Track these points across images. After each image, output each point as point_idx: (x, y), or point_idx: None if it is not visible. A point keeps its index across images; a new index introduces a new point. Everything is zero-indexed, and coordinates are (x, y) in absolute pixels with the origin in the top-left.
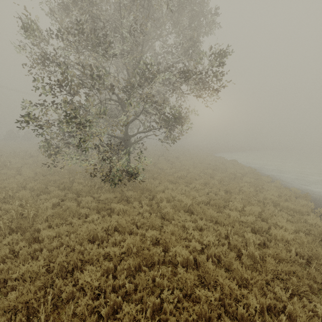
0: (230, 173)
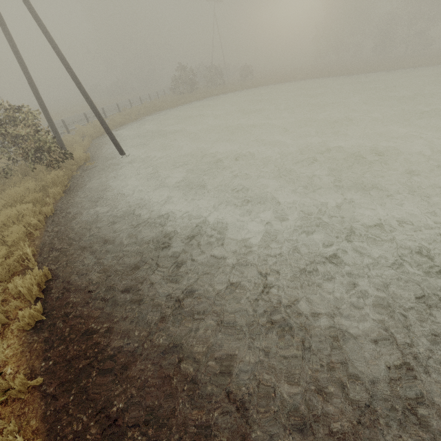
0: None
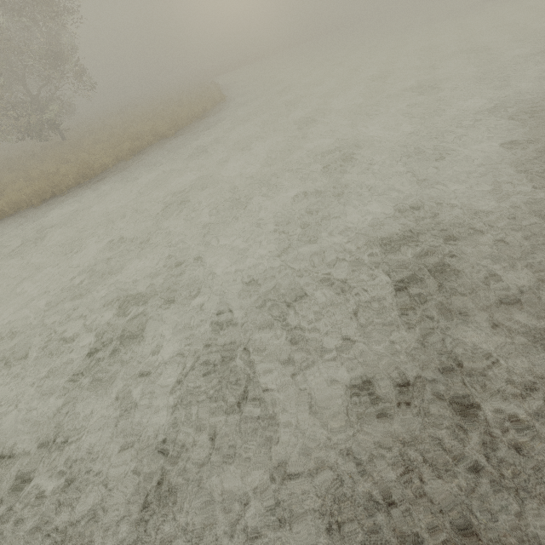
0: (177, 101)
